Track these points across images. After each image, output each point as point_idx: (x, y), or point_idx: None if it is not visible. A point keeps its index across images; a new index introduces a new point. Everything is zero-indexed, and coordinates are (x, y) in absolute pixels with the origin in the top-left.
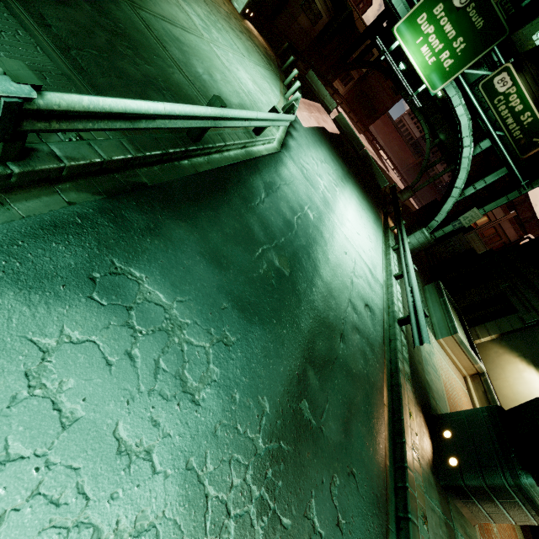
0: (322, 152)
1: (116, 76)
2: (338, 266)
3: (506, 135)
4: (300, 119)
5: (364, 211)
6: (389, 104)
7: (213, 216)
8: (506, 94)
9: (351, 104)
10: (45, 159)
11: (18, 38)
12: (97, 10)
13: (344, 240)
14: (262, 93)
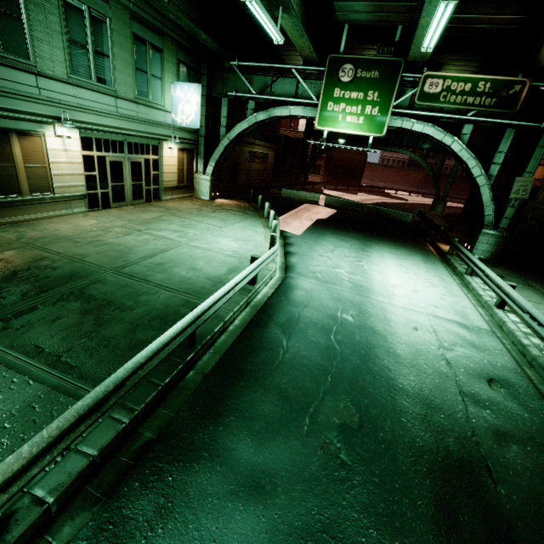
0: (328, 241)
1: (105, 346)
2: (417, 354)
3: (479, 110)
4: (292, 232)
5: (406, 261)
6: (362, 158)
7: (234, 419)
8: (445, 89)
9: (333, 180)
10: (25, 516)
11: (12, 387)
12: (86, 300)
13: (404, 313)
14: (247, 243)
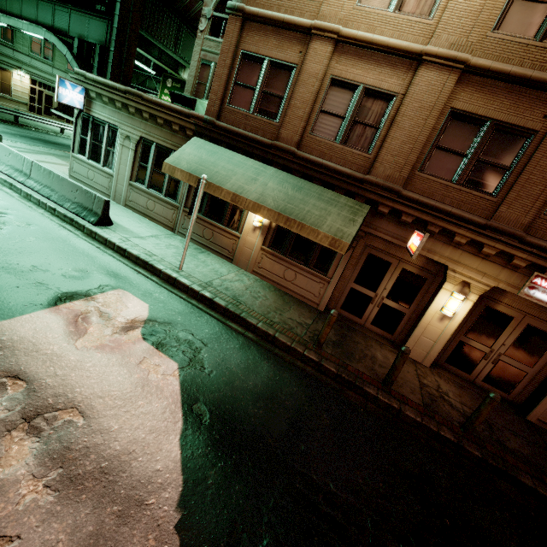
0: None
1: None
2: None
3: None
4: None
5: None
6: None
7: (13, 127)
8: None
9: None
10: None
11: None
12: None
13: None
14: None
